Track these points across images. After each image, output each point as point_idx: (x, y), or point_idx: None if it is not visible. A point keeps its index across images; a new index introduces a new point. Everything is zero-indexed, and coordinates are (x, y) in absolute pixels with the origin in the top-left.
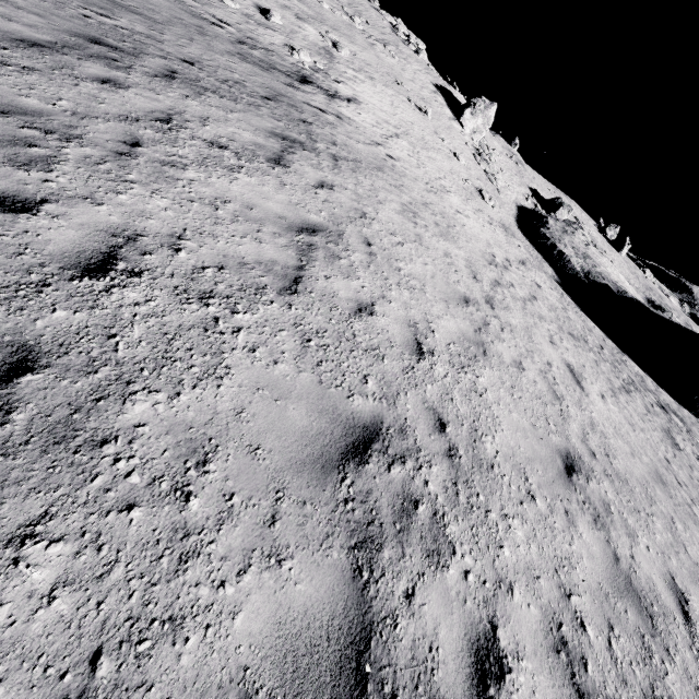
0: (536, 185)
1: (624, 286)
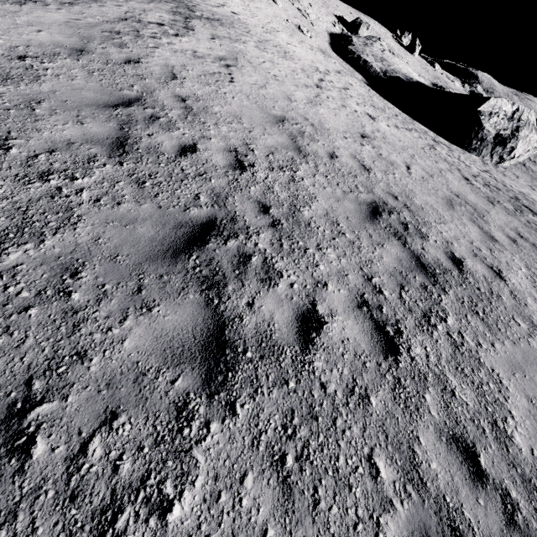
0: (340, 11)
1: (411, 76)
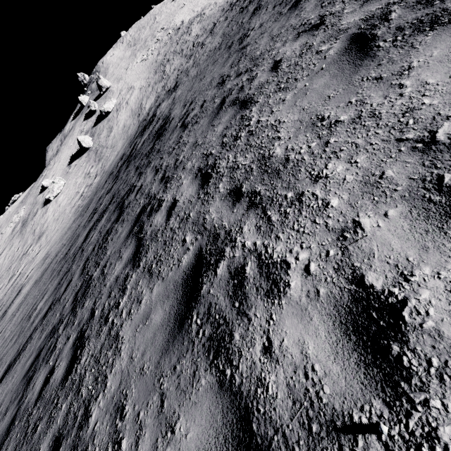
0: None
1: None
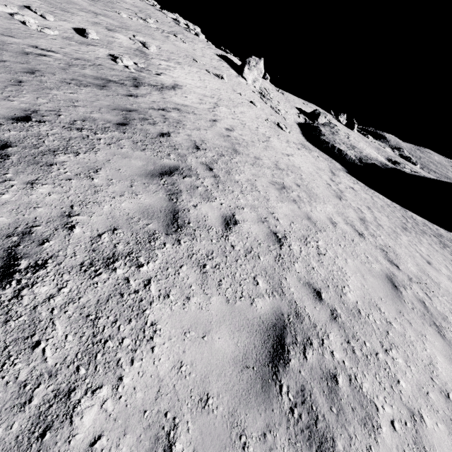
0: (297, 104)
1: (380, 159)
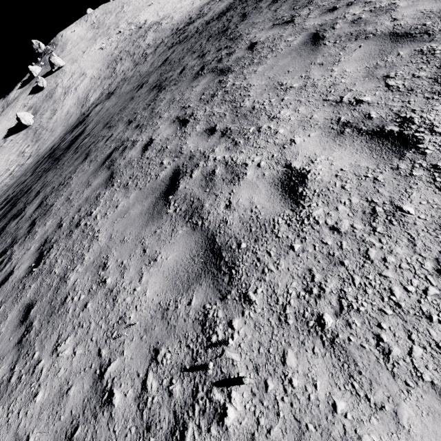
0: None
1: None
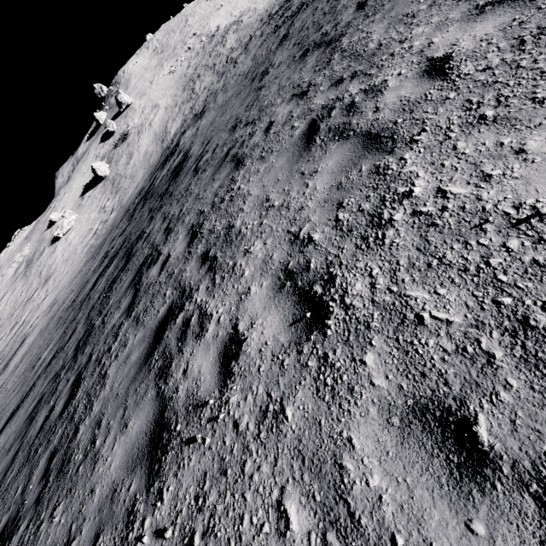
0: None
1: None
